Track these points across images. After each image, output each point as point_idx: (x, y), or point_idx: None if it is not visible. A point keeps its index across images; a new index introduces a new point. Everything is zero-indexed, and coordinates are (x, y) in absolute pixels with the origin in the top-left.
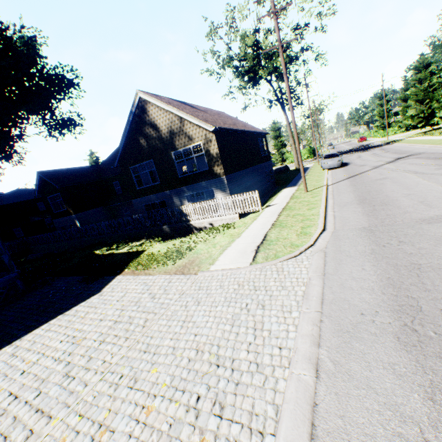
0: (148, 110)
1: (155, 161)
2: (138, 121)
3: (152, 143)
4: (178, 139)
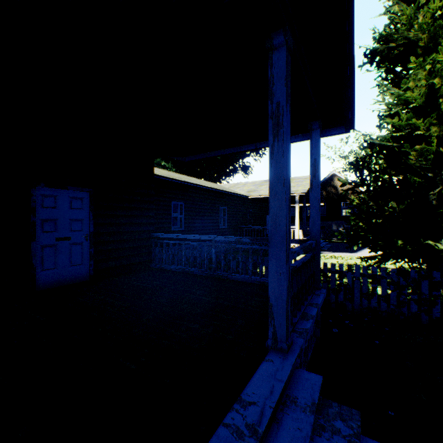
0: (334, 179)
1: (328, 204)
2: (324, 183)
3: (330, 195)
4: (349, 197)
